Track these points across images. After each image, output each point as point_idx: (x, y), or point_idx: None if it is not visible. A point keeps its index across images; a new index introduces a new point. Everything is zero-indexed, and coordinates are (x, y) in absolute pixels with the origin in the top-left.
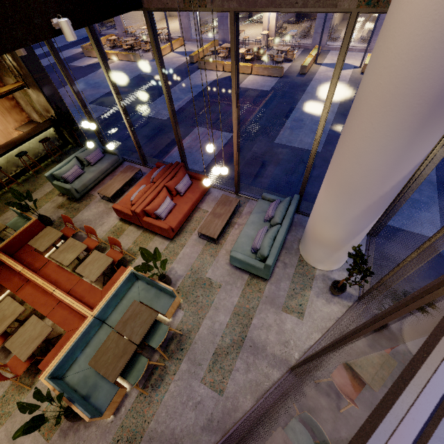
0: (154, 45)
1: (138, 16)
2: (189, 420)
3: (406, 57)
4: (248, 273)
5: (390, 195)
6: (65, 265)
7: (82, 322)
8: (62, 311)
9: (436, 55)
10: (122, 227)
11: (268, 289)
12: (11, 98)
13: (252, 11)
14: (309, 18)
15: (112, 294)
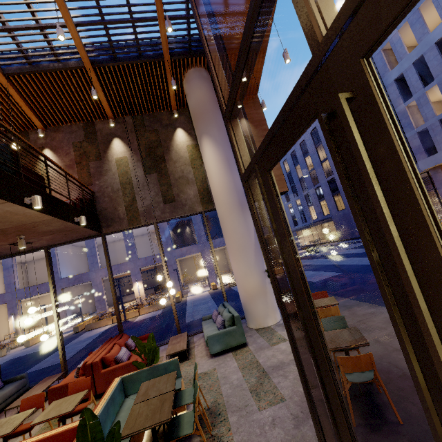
0: (106, 249)
1: None
2: (279, 435)
3: (225, 199)
4: (229, 352)
5: (257, 245)
6: (6, 433)
7: None
8: None
9: (231, 196)
10: None
11: (252, 347)
12: None
13: (164, 220)
14: (163, 290)
15: (109, 395)
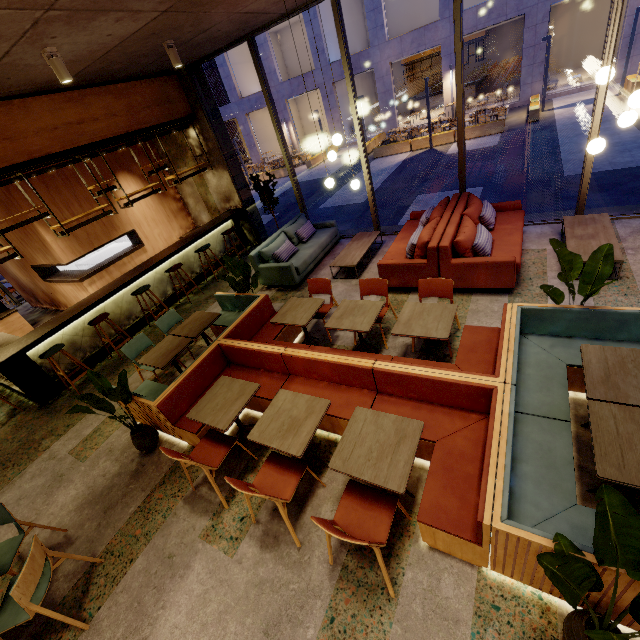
0: None
1: (274, 144)
2: None
3: None
4: None
5: None
6: (364, 330)
7: (493, 398)
8: (393, 408)
9: None
10: (396, 298)
11: None
12: (178, 200)
13: None
14: (491, 90)
15: (514, 344)
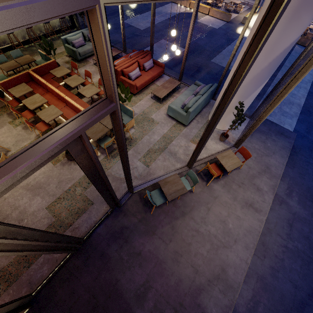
0: None
1: None
2: None
3: None
4: (175, 121)
5: (267, 71)
6: (72, 86)
7: None
8: (67, 110)
9: None
10: None
11: (185, 130)
12: None
13: None
14: None
15: None
